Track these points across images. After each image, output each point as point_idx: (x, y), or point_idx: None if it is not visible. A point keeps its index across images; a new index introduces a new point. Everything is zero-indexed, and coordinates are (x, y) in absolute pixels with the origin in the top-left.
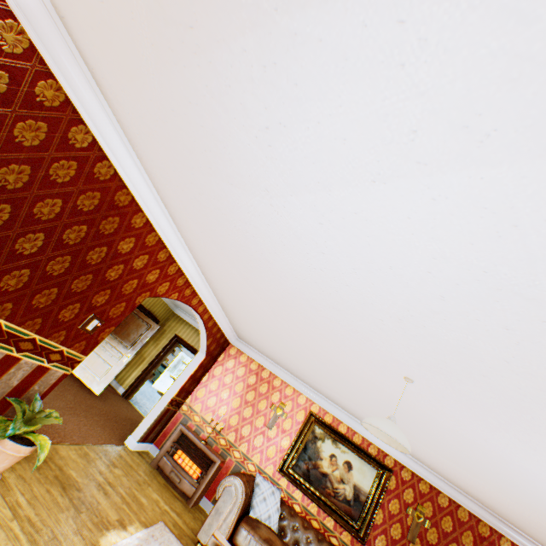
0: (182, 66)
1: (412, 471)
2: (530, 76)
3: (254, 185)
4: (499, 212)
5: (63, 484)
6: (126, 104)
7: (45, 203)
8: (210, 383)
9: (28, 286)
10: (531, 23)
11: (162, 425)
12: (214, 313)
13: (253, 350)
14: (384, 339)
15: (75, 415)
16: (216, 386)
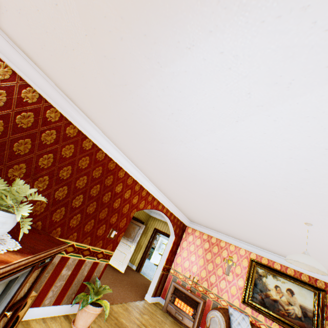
0: (125, 101)
1: None
2: (299, 52)
3: (174, 140)
4: (317, 116)
5: (120, 327)
6: (103, 123)
7: (80, 180)
8: (182, 253)
9: (81, 222)
10: (287, 33)
11: (162, 284)
12: (172, 210)
13: (201, 226)
14: (280, 202)
15: (115, 286)
16: (186, 254)
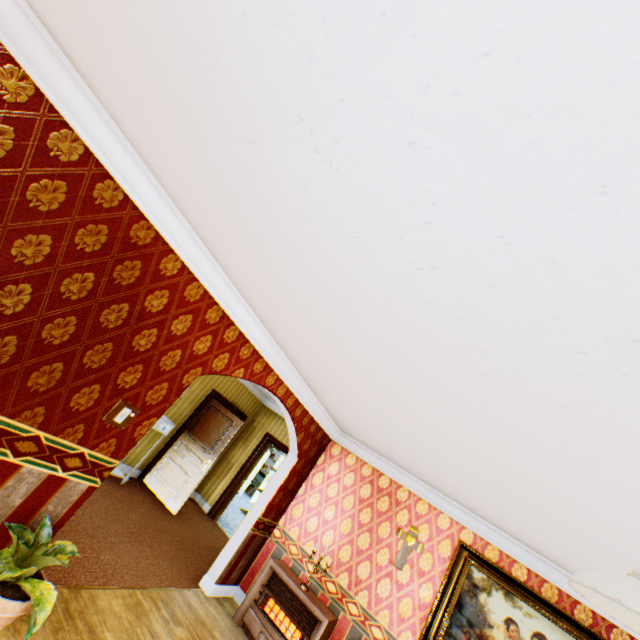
0: None
1: None
2: None
3: (280, 120)
4: None
5: None
6: (104, 75)
7: (26, 241)
8: (308, 497)
9: (17, 360)
10: None
11: (248, 558)
12: (301, 396)
13: (363, 447)
14: (591, 400)
15: (135, 544)
16: (316, 502)
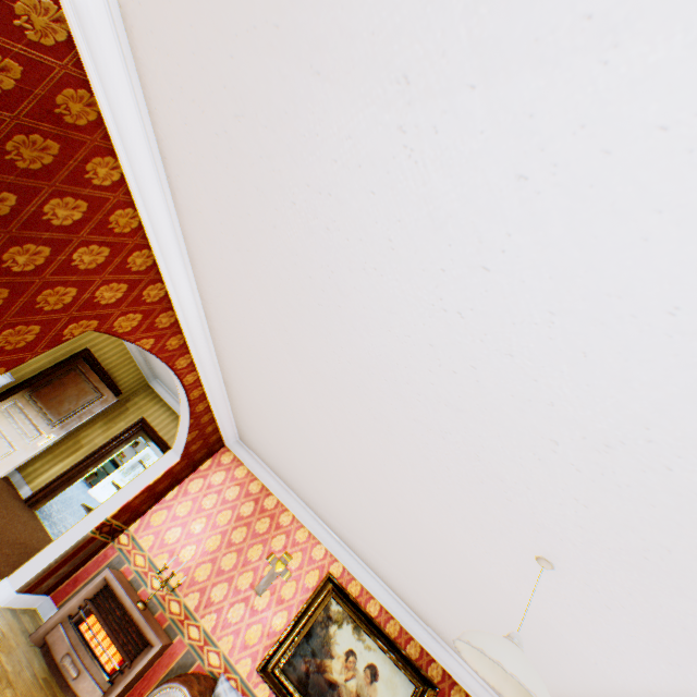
0: None
1: (467, 692)
2: None
3: (377, 65)
4: None
5: None
6: None
7: None
8: (177, 504)
9: None
10: None
11: (75, 564)
12: (211, 391)
13: (259, 462)
14: (535, 482)
15: None
16: (186, 511)
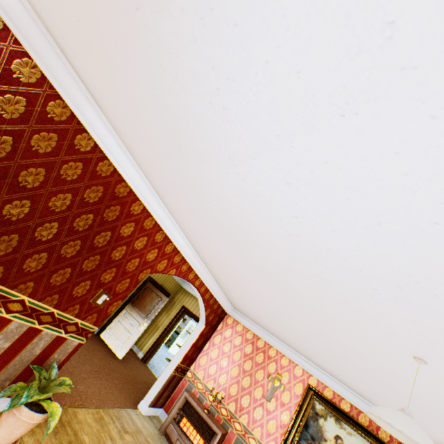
0: (140, 54)
1: None
2: None
3: (218, 156)
4: None
5: None
6: (113, 109)
7: (58, 197)
8: (210, 351)
9: (46, 267)
10: None
11: (170, 390)
12: (209, 286)
13: (248, 319)
14: (381, 311)
15: (98, 379)
16: (216, 354)
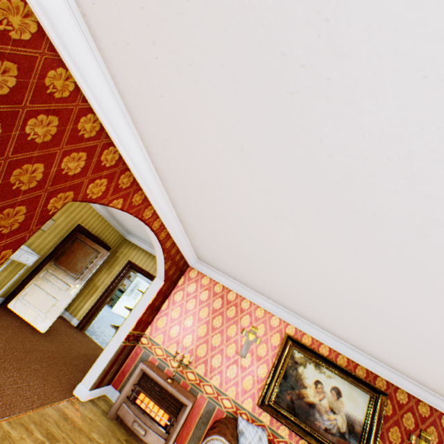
0: None
1: (407, 392)
2: None
3: None
4: None
5: None
6: None
7: None
8: (171, 311)
9: None
10: None
11: (119, 364)
12: (172, 231)
13: (216, 271)
14: None
15: None
16: (178, 314)
